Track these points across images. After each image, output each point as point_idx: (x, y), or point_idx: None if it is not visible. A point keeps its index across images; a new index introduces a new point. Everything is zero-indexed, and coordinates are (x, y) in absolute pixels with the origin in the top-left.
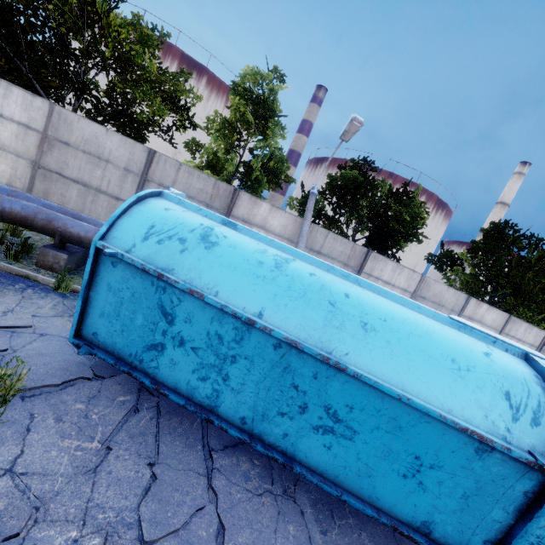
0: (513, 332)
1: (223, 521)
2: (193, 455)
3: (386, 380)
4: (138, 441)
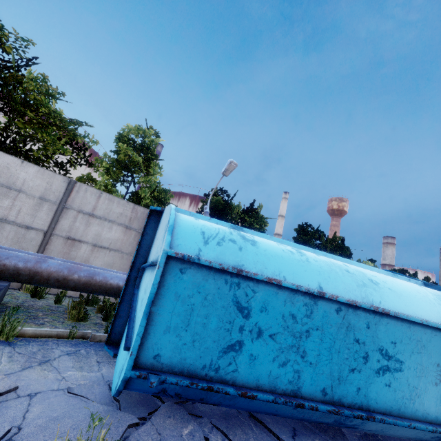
0: None
1: None
2: None
3: (407, 313)
4: None
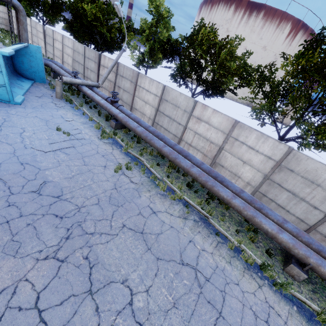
0: (243, 138)
1: None
2: None
3: None
4: None
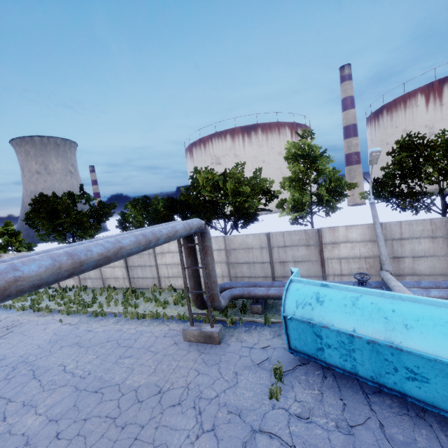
0: None
1: (382, 423)
2: (358, 396)
3: (425, 352)
4: (331, 390)
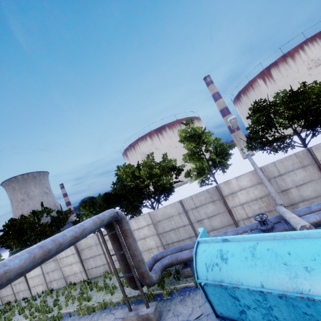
0: None
1: None
2: None
3: None
4: None
